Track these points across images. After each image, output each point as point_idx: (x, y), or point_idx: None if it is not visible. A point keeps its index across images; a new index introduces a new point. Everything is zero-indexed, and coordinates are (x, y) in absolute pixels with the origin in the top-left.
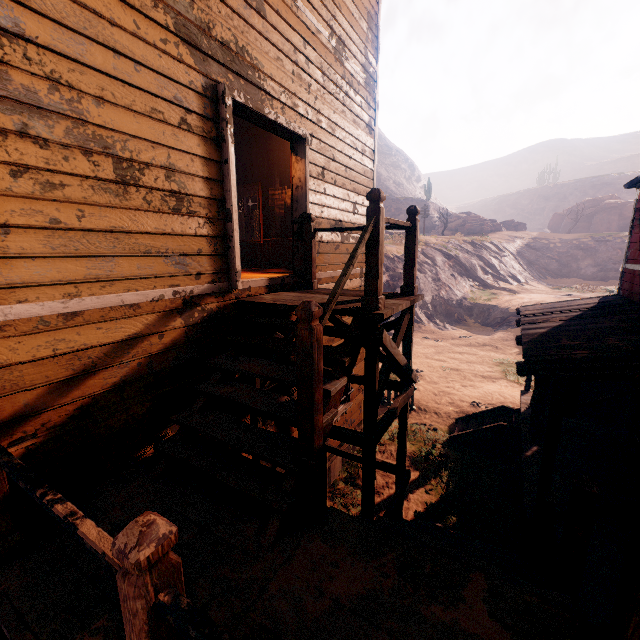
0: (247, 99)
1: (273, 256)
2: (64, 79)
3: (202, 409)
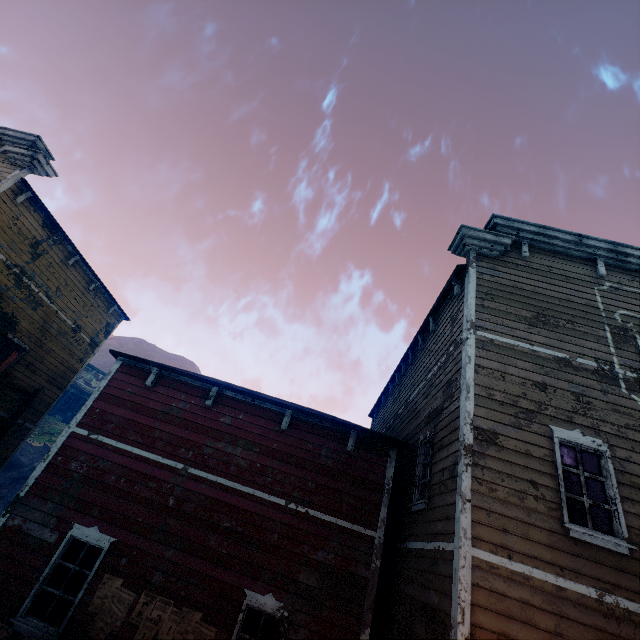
0: (2, 329)
1: None
2: None
3: None
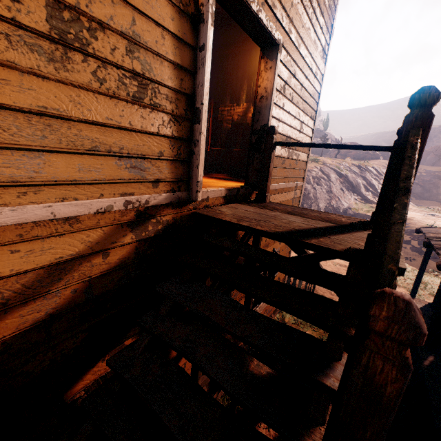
0: None
1: (216, 163)
2: None
3: (146, 348)
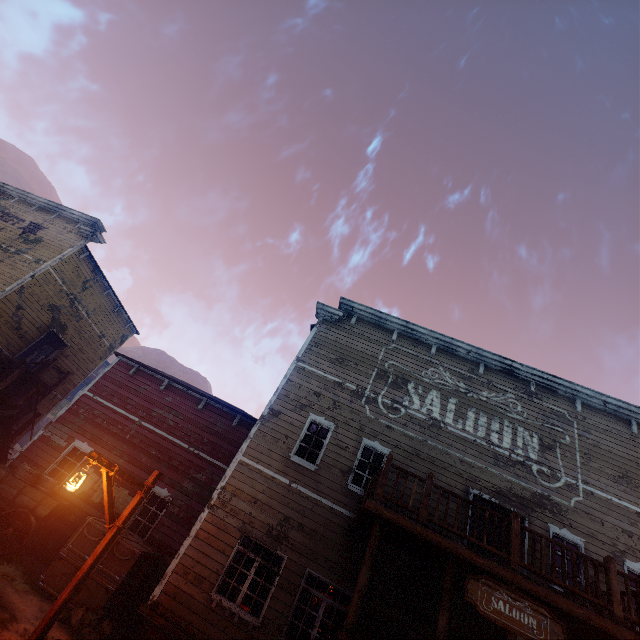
0: (57, 331)
1: None
2: (25, 315)
3: None
